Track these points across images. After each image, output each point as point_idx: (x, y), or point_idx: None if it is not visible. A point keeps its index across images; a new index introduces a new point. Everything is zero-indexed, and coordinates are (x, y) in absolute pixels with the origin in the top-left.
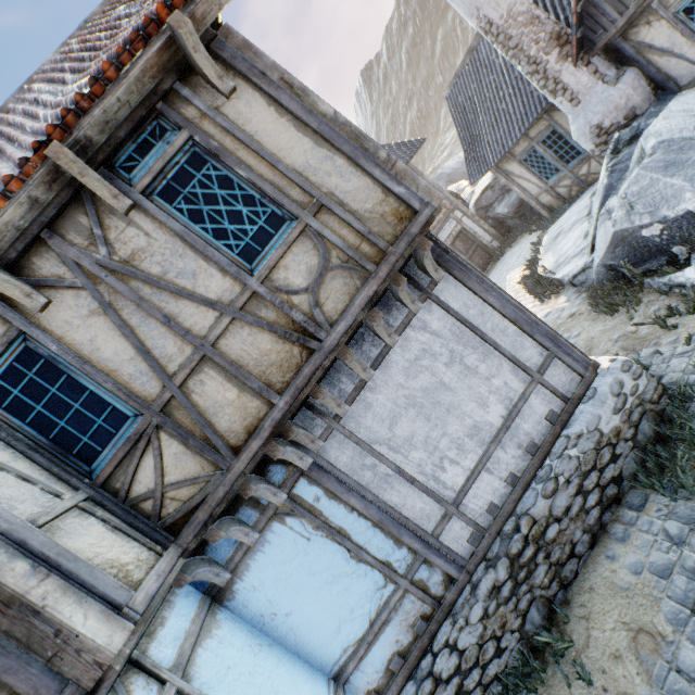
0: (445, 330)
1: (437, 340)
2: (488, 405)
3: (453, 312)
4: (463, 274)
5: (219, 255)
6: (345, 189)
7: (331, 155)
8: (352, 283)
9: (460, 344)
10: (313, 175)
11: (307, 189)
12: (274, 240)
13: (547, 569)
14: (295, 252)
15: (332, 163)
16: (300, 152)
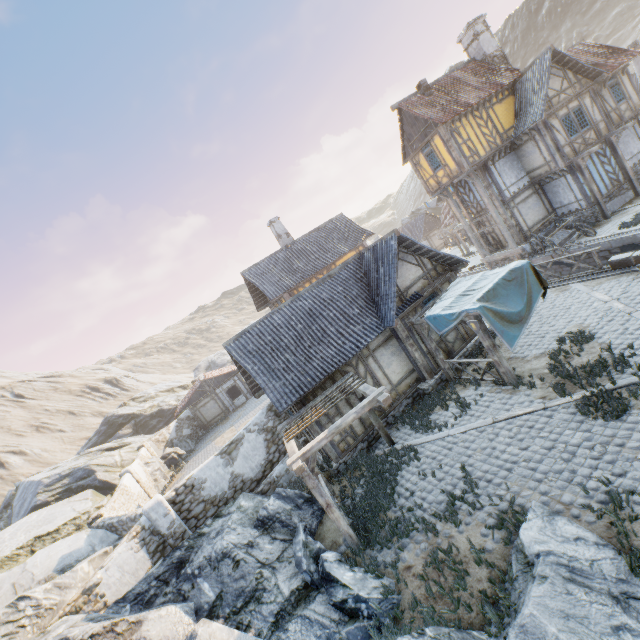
0: (632, 133)
1: (630, 134)
2: (634, 150)
3: (635, 130)
4: (639, 124)
5: (614, 101)
6: (633, 98)
7: (633, 92)
8: (629, 113)
9: (634, 137)
10: (630, 94)
11: (629, 96)
12: (621, 102)
13: (636, 179)
14: (623, 105)
15: (633, 93)
16: (629, 90)
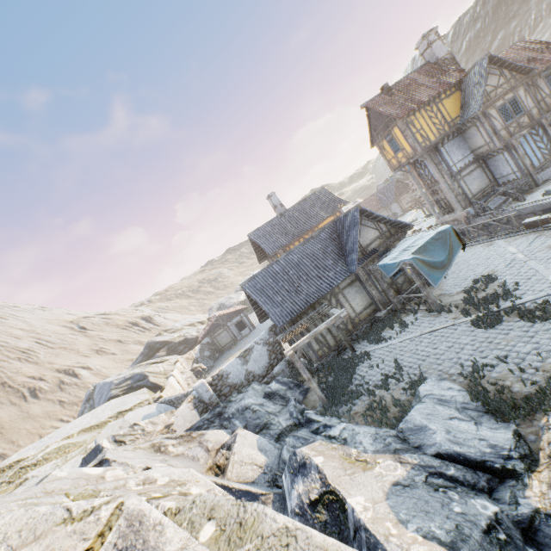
0: None
1: None
2: None
3: None
4: None
5: (549, 88)
6: None
7: None
8: None
9: None
10: None
11: None
12: None
13: None
14: None
15: None
16: None
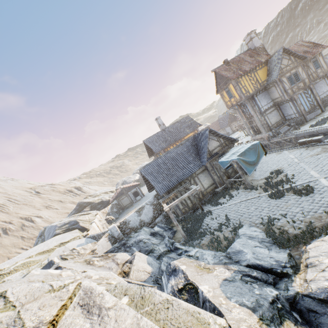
0: (324, 82)
1: (323, 83)
2: (324, 90)
3: (325, 81)
4: (327, 78)
5: (314, 68)
6: (324, 67)
7: (324, 64)
8: (322, 74)
9: (324, 84)
10: (322, 65)
11: (322, 66)
12: (318, 68)
13: (324, 103)
14: (319, 70)
15: (324, 64)
16: (322, 63)
